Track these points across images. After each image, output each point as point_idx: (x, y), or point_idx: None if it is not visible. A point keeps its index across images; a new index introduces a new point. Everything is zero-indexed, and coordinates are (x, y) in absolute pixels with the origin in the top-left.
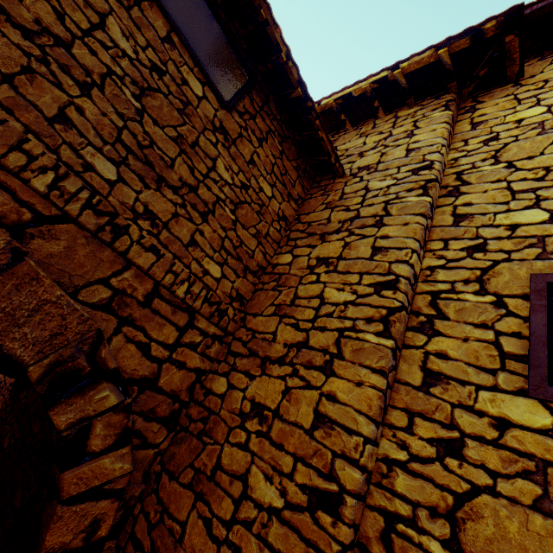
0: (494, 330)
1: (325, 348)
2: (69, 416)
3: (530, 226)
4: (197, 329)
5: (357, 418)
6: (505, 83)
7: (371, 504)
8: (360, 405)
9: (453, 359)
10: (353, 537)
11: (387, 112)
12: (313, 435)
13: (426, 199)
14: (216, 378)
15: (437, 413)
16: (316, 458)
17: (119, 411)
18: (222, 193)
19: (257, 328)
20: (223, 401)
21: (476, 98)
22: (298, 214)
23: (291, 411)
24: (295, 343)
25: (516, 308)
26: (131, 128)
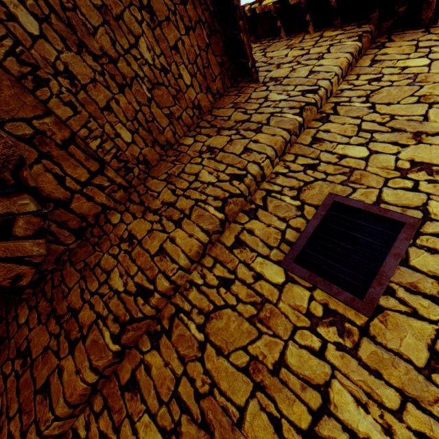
0: (287, 224)
1: (183, 210)
2: None
3: (352, 159)
4: (106, 176)
5: (180, 255)
6: (420, 26)
7: (173, 301)
8: (185, 248)
9: (255, 235)
10: (155, 314)
11: (318, 29)
12: (153, 258)
13: (298, 118)
14: (115, 214)
15: (230, 264)
16: (150, 271)
17: (37, 216)
18: (141, 71)
19: (151, 187)
20: (114, 228)
21: (391, 35)
22: (212, 107)
23: (148, 243)
24: (168, 202)
25: (308, 213)
26: None
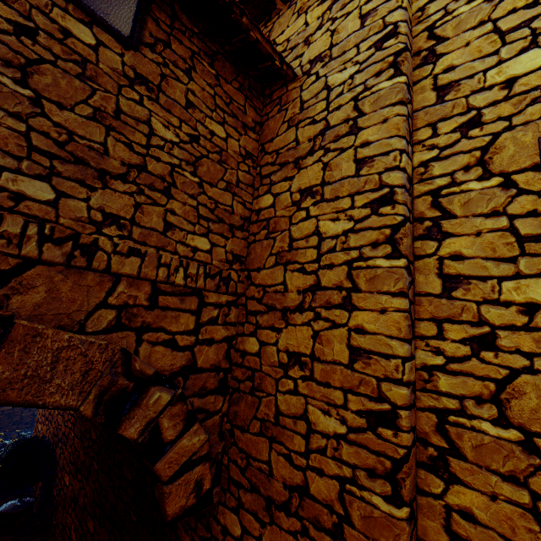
0: (507, 215)
1: (339, 285)
2: (136, 427)
3: (530, 76)
4: (210, 305)
5: (390, 343)
6: None
7: (421, 406)
8: (390, 331)
9: (468, 257)
10: (413, 436)
11: None
12: (353, 368)
13: (400, 79)
14: (246, 340)
15: (464, 314)
16: (363, 386)
17: (176, 403)
18: (173, 157)
19: (266, 283)
20: (260, 358)
21: None
22: (261, 144)
23: (326, 352)
24: (307, 288)
25: (527, 183)
26: (37, 126)
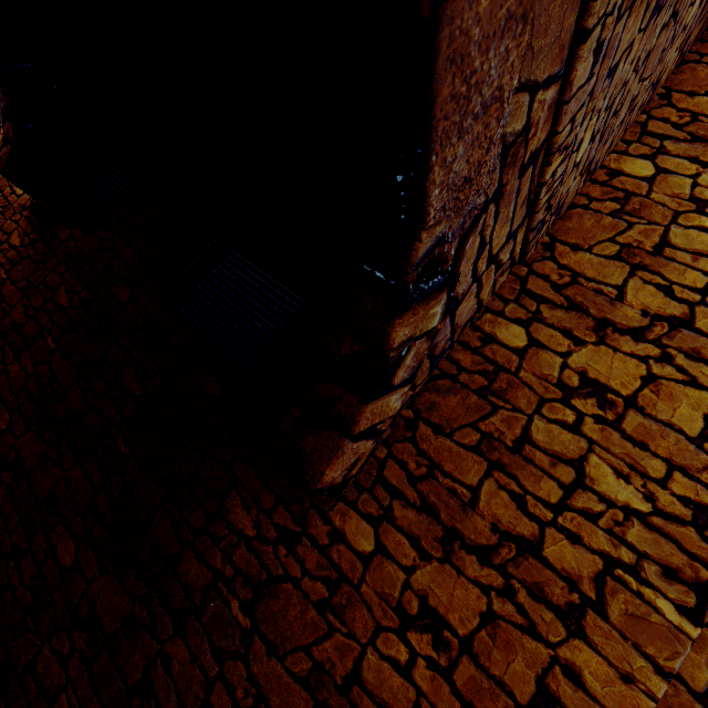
0: None
1: None
2: (404, 332)
3: None
4: (513, 242)
5: None
6: None
7: None
8: None
9: None
10: None
11: None
12: (702, 446)
13: None
14: (502, 323)
15: None
16: (707, 474)
17: (429, 338)
18: None
19: (583, 271)
20: (522, 359)
21: None
22: (667, 87)
23: (660, 407)
24: (665, 316)
25: None
26: None
